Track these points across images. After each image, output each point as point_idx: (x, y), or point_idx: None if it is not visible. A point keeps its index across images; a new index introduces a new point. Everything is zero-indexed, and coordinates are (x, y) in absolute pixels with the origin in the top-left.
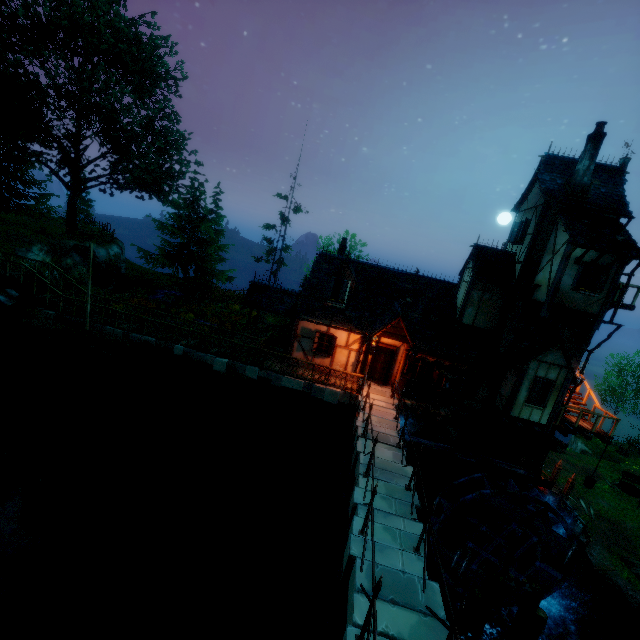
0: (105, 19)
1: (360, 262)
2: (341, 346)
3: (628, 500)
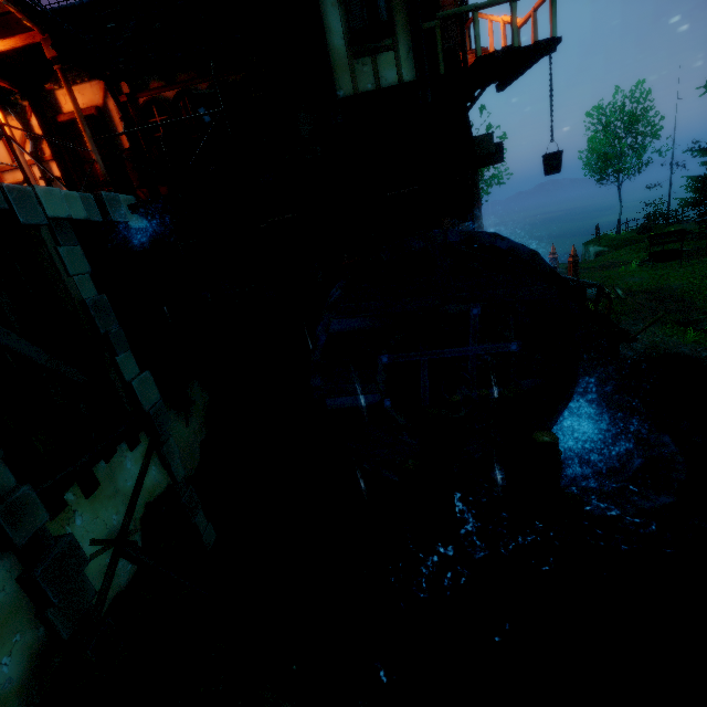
0: None
1: None
2: (4, 167)
3: (666, 266)
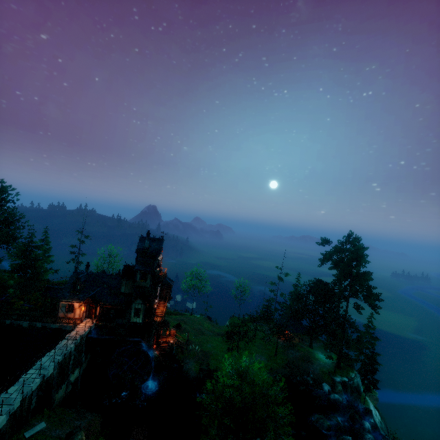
0: None
1: (90, 273)
2: (77, 308)
3: (225, 342)
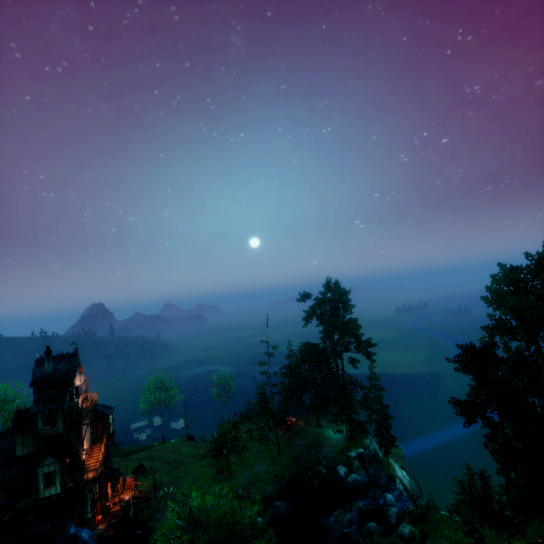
0: None
1: None
2: None
3: (213, 464)
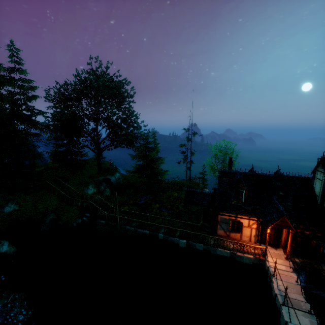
0: (101, 82)
1: (244, 173)
2: (245, 226)
3: None
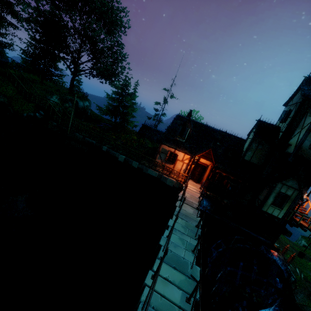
0: None
1: (196, 122)
2: (179, 160)
3: None
